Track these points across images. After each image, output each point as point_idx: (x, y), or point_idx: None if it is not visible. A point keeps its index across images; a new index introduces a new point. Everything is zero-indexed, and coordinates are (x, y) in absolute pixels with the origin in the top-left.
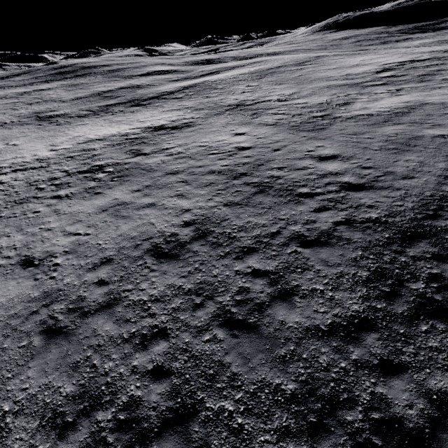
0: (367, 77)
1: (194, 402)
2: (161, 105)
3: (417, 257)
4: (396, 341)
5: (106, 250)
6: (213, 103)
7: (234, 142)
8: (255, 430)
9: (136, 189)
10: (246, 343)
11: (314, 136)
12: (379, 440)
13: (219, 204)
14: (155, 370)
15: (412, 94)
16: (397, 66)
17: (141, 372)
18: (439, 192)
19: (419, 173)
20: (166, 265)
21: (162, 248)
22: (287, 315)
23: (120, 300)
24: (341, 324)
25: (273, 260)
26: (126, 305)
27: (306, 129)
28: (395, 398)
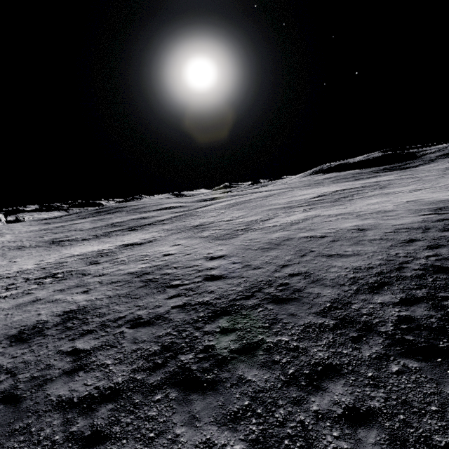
0: (302, 201)
1: None
2: (148, 229)
3: (208, 332)
4: (123, 411)
5: None
6: (183, 225)
7: (166, 251)
8: None
9: (60, 288)
10: None
11: (223, 242)
12: None
13: (106, 296)
14: None
15: (317, 210)
16: (330, 193)
17: None
18: (269, 277)
19: (268, 264)
20: (11, 348)
21: (24, 333)
22: (58, 388)
23: None
24: (93, 395)
25: (97, 340)
26: None
27: (223, 238)
28: None
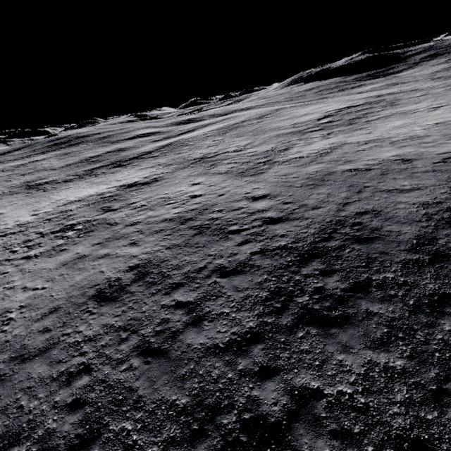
0: (310, 124)
1: (100, 427)
2: (139, 164)
3: (308, 275)
4: (276, 349)
5: (57, 300)
6: (182, 158)
7: (189, 191)
8: (145, 444)
9: (97, 242)
10: (155, 367)
11: (254, 179)
12: (245, 437)
13: (163, 247)
14: (73, 403)
15: (338, 136)
16: (336, 112)
17: (61, 406)
18: (337, 217)
19: (325, 203)
20: (105, 307)
21: (105, 292)
22: (194, 338)
23: (57, 344)
24: (236, 340)
25: (194, 292)
26: (62, 348)
27: (250, 174)
28: (265, 398)
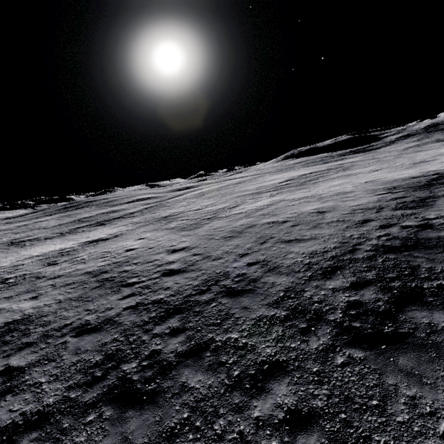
0: (270, 186)
1: None
2: (116, 223)
3: (157, 334)
4: (48, 440)
5: None
6: (152, 217)
7: (130, 245)
8: None
9: (7, 296)
10: None
11: (188, 233)
12: None
13: (55, 301)
14: None
15: (283, 194)
16: (298, 177)
17: None
18: (228, 268)
19: (228, 254)
20: None
21: None
22: None
23: None
24: (16, 424)
25: (35, 354)
26: None
27: (189, 228)
28: None
